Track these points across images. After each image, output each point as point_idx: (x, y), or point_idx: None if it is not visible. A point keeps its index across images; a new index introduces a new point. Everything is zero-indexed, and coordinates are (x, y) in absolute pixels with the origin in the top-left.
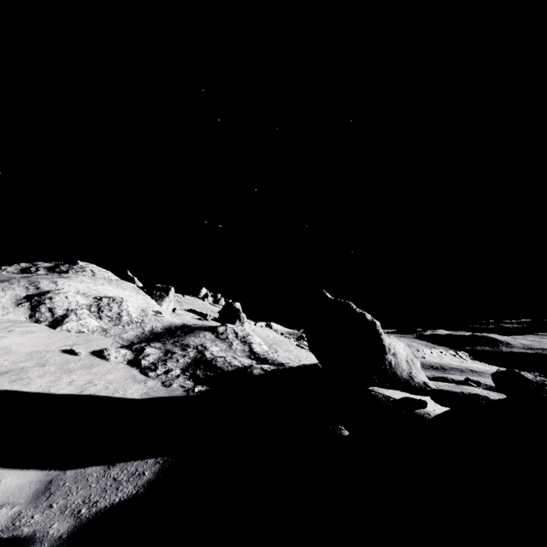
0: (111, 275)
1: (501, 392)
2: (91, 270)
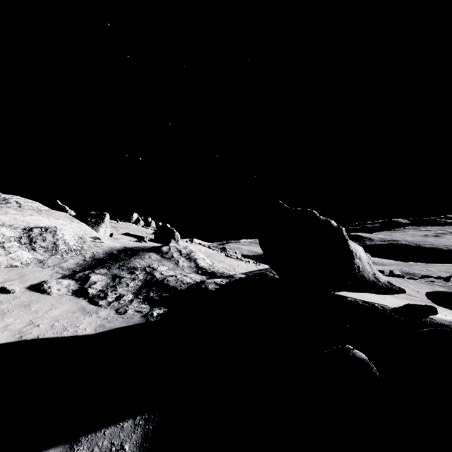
0: (40, 206)
1: (398, 277)
2: (16, 201)
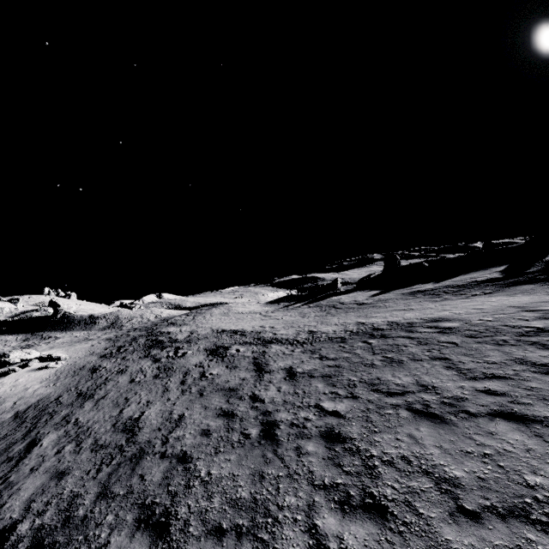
0: None
1: None
2: None
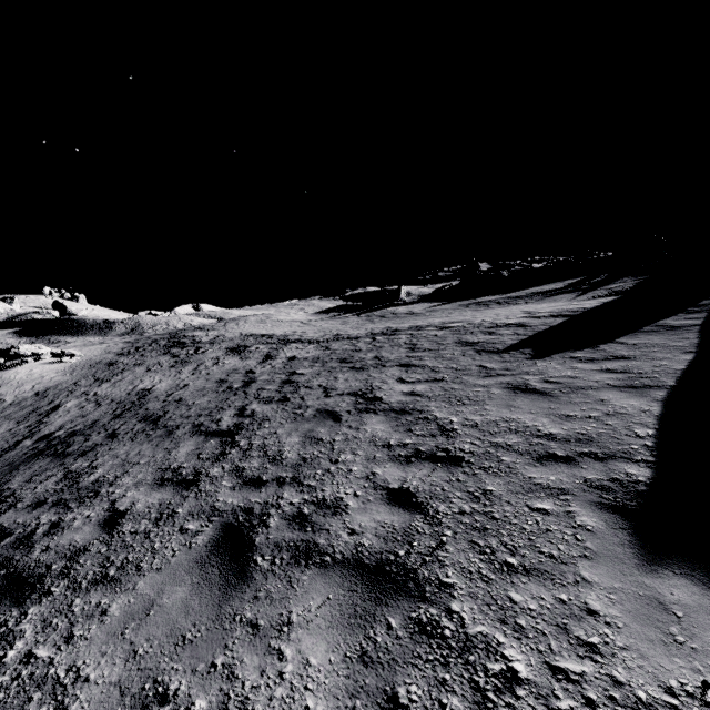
0: None
1: None
2: None
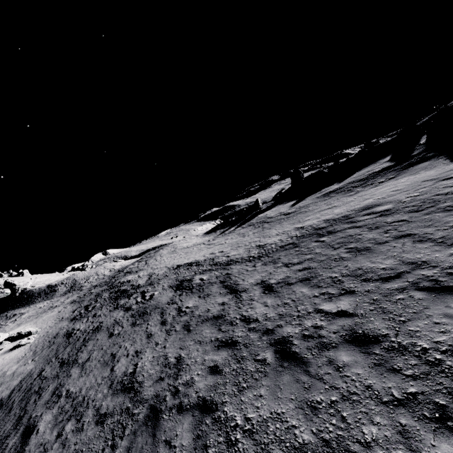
0: None
1: None
2: None
